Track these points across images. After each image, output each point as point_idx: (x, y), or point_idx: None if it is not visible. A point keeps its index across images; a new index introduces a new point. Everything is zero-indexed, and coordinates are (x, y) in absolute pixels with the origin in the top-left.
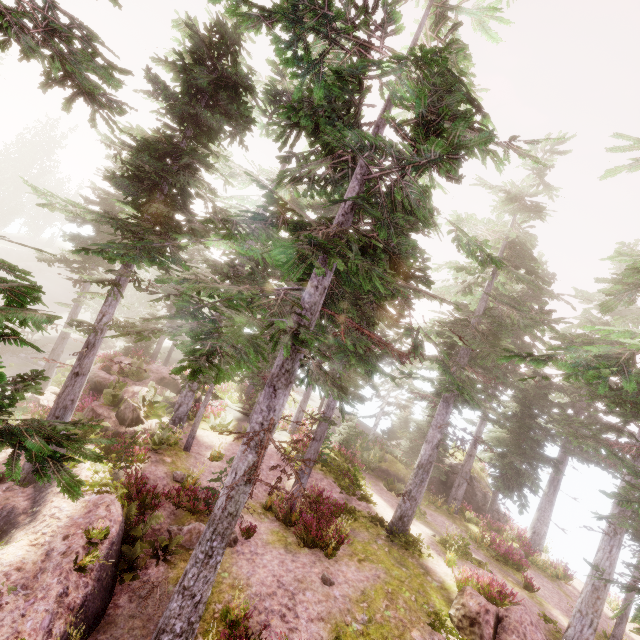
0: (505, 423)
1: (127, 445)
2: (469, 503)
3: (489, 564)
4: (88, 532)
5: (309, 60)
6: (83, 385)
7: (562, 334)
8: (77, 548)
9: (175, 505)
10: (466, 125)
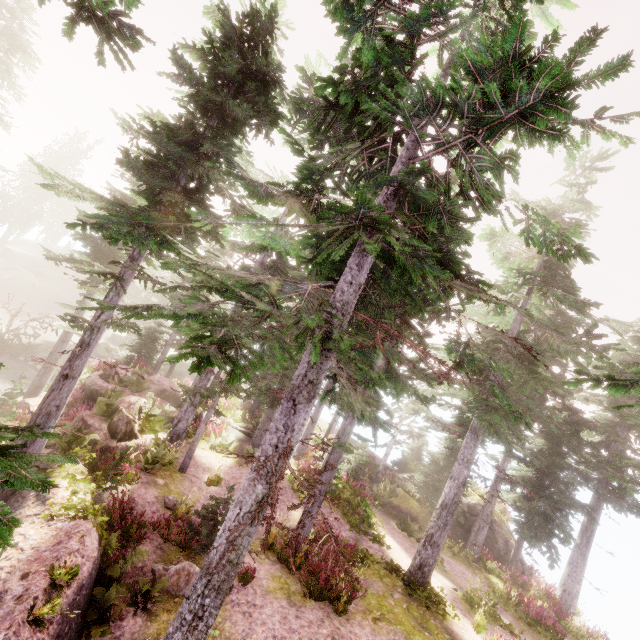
0: (534, 461)
1: (115, 462)
2: (489, 550)
3: (520, 629)
4: (53, 571)
5: (361, 11)
6: (72, 390)
7: (609, 363)
8: (36, 591)
9: (163, 537)
10: (590, 49)
